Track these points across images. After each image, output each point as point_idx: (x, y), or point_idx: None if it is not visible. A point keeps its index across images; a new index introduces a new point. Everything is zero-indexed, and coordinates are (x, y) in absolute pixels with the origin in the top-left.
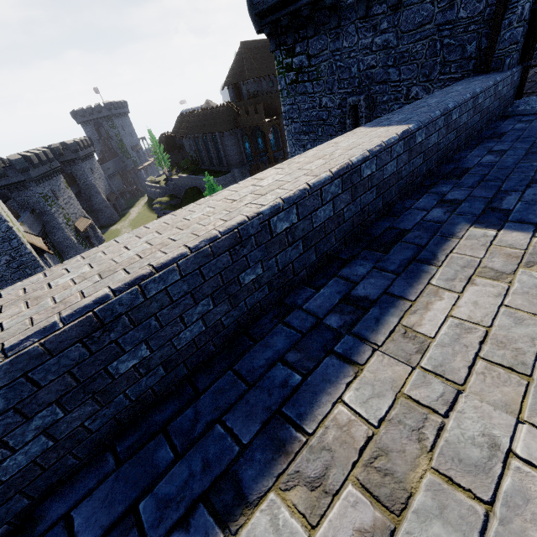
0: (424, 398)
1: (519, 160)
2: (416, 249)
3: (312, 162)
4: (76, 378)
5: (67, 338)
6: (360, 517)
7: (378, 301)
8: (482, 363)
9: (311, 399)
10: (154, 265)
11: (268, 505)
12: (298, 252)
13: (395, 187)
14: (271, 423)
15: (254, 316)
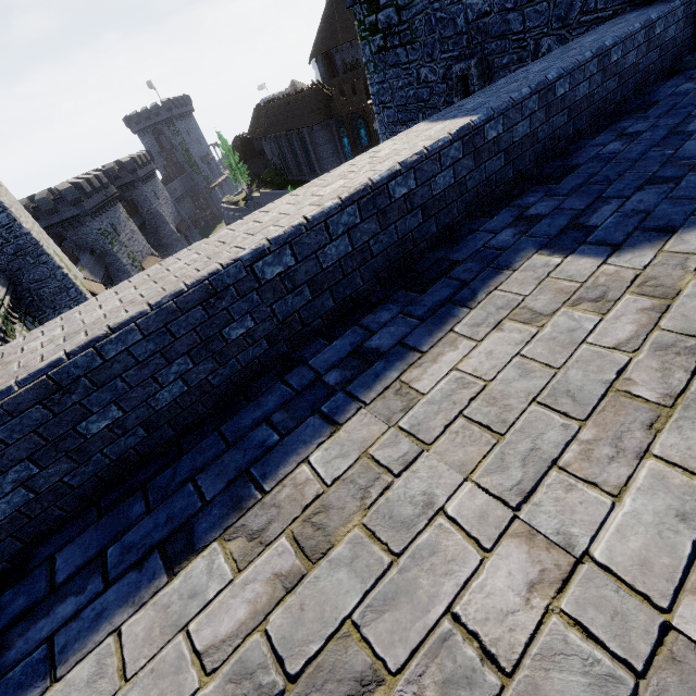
0: (387, 458)
1: (653, 147)
2: (459, 287)
3: (331, 184)
4: (44, 438)
5: (25, 400)
6: (284, 564)
7: (389, 353)
8: (463, 422)
9: (282, 460)
10: (111, 326)
11: (211, 553)
12: (304, 299)
13: (458, 204)
14: (239, 482)
15: (254, 374)
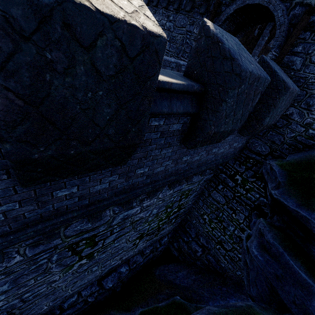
0: None
1: None
2: None
3: None
4: None
5: None
6: None
7: None
8: None
9: None
10: None
11: None
12: None
13: None
14: None
15: None
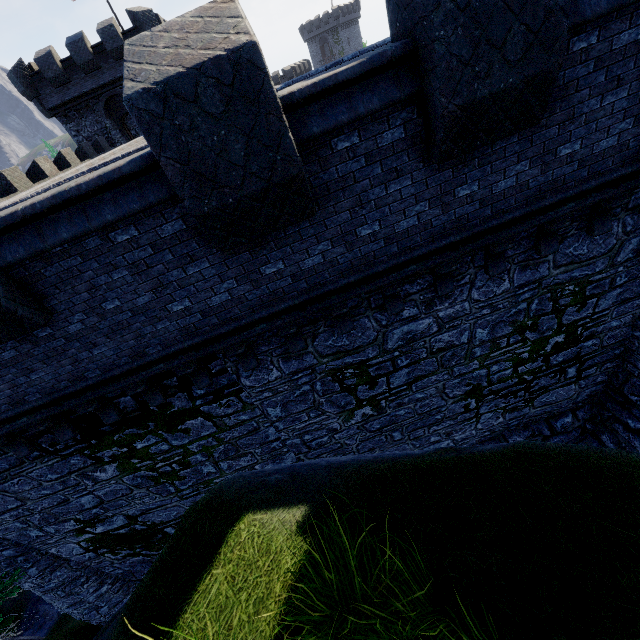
0: None
1: None
2: None
3: None
4: None
5: None
6: None
7: None
8: None
9: None
10: (110, 159)
11: None
12: None
13: None
14: None
15: None
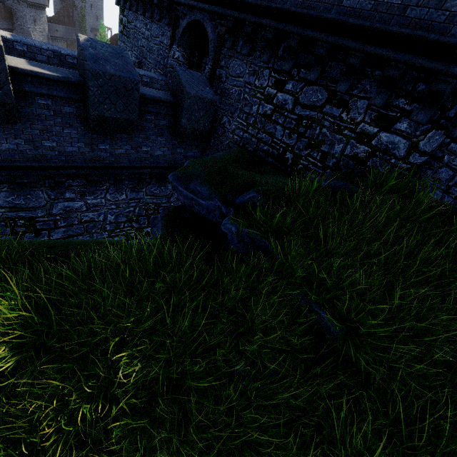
0: None
1: None
2: None
3: None
4: None
5: None
6: None
7: None
8: None
9: None
10: None
11: None
12: None
13: None
14: None
15: None
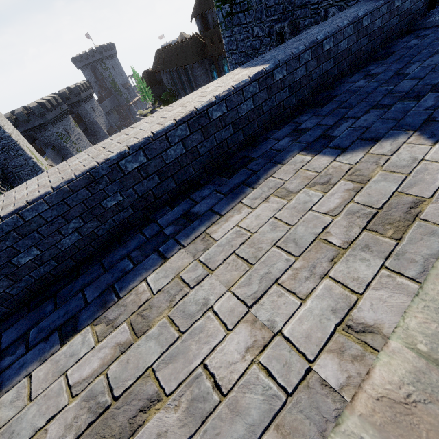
0: (189, 278)
1: (383, 84)
2: (251, 174)
3: (174, 110)
4: None
5: None
6: (124, 338)
7: (203, 216)
8: (235, 257)
9: (132, 279)
10: (28, 201)
11: (86, 332)
12: (155, 182)
13: (257, 121)
14: (108, 292)
15: (125, 228)
